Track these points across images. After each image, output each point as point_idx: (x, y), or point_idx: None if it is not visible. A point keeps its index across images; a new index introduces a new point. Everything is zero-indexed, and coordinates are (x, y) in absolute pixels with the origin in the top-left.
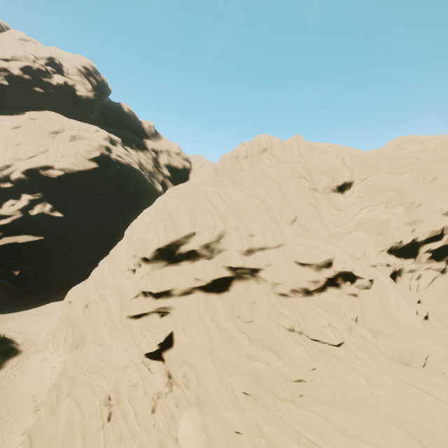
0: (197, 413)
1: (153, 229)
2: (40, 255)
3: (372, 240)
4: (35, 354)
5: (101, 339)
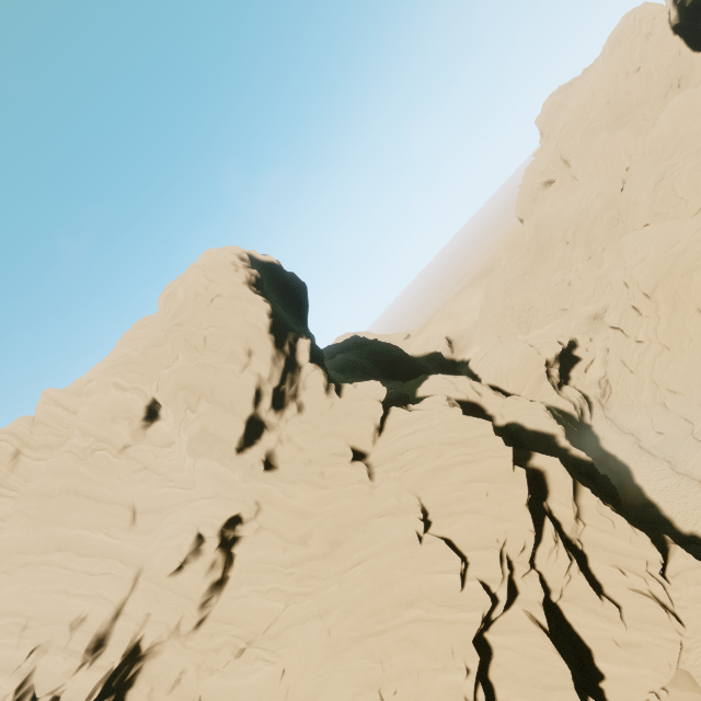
0: None
1: None
2: None
3: (213, 460)
4: None
5: None
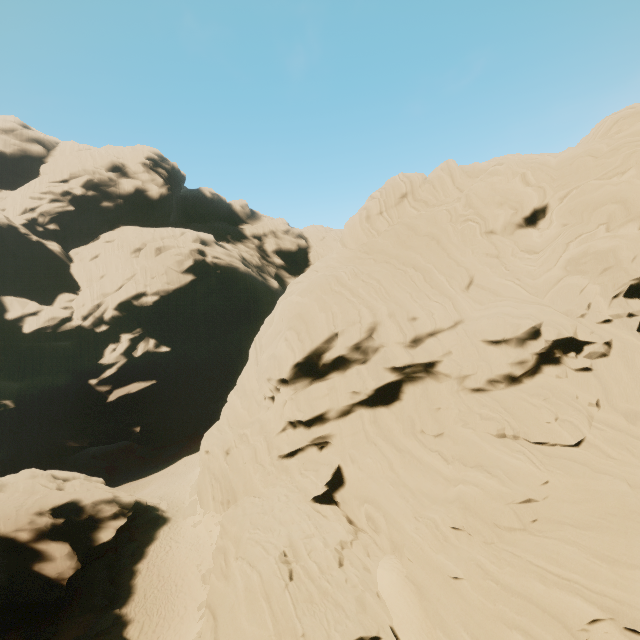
0: (396, 561)
1: (284, 341)
2: (156, 403)
3: (596, 284)
4: (184, 520)
5: (255, 489)
